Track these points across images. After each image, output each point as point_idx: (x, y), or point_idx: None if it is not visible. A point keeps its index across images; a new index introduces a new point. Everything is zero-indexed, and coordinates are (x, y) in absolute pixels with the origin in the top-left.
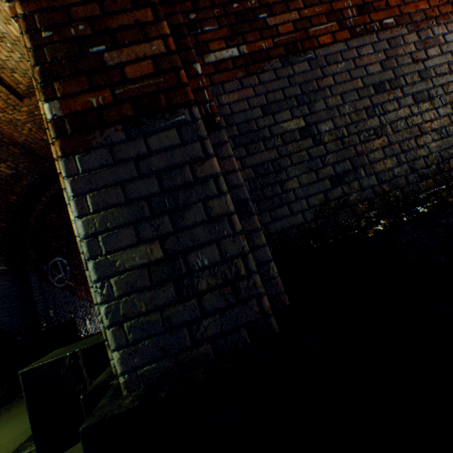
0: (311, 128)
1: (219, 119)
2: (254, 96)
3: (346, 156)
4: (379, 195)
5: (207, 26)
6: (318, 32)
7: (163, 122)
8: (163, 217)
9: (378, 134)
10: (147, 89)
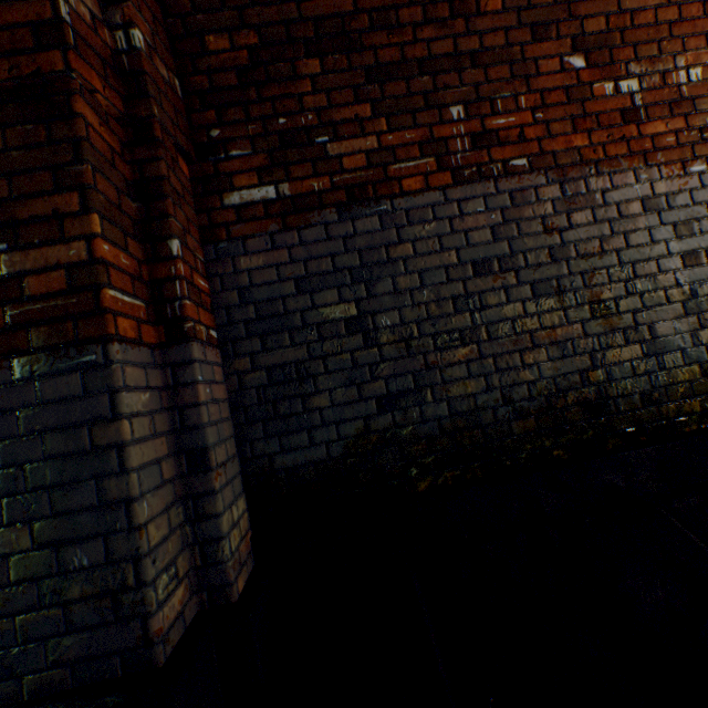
0: (366, 319)
1: (189, 326)
2: (289, 262)
3: (410, 367)
4: (447, 432)
5: (235, 149)
6: (403, 172)
7: (65, 361)
8: (41, 494)
9: (465, 340)
10: (53, 312)
